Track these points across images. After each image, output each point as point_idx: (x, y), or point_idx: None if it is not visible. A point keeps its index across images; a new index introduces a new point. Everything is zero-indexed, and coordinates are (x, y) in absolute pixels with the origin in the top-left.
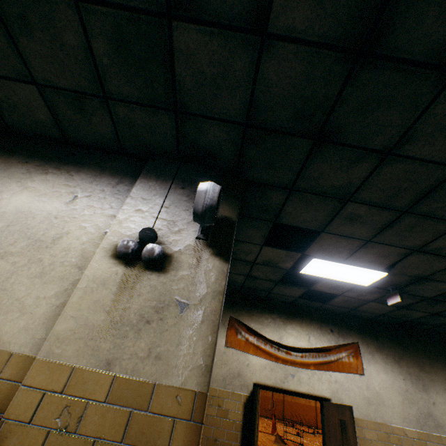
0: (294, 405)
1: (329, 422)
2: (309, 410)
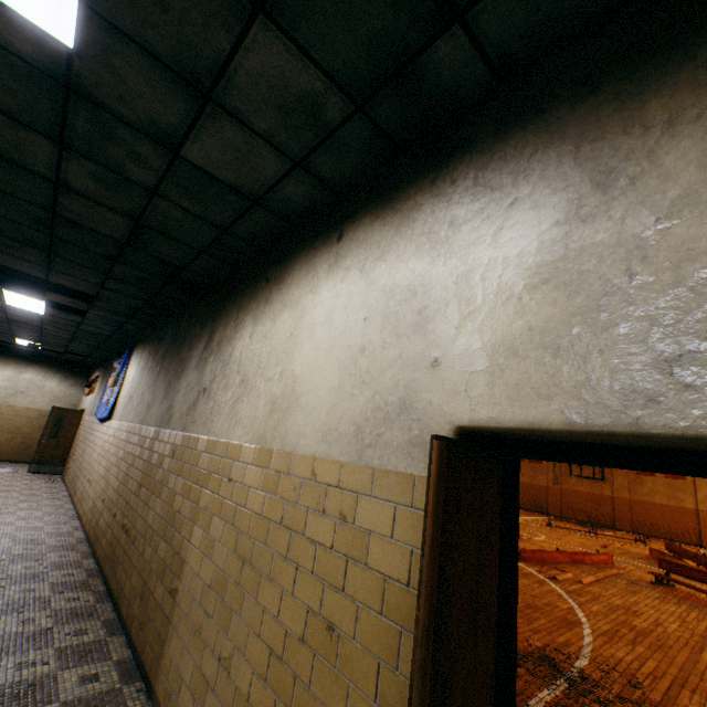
0: (638, 505)
1: (79, 419)
2: (679, 515)
